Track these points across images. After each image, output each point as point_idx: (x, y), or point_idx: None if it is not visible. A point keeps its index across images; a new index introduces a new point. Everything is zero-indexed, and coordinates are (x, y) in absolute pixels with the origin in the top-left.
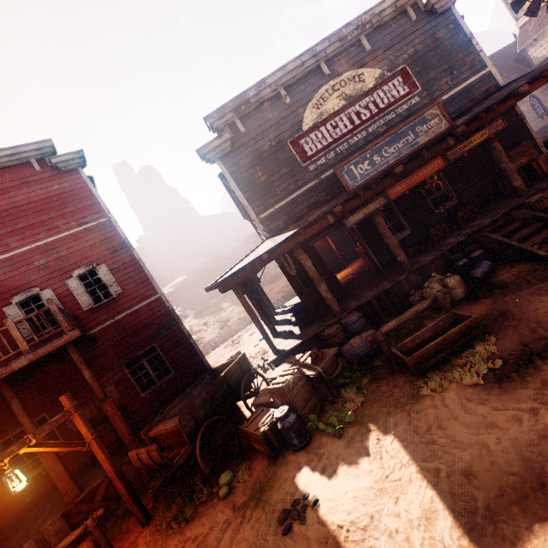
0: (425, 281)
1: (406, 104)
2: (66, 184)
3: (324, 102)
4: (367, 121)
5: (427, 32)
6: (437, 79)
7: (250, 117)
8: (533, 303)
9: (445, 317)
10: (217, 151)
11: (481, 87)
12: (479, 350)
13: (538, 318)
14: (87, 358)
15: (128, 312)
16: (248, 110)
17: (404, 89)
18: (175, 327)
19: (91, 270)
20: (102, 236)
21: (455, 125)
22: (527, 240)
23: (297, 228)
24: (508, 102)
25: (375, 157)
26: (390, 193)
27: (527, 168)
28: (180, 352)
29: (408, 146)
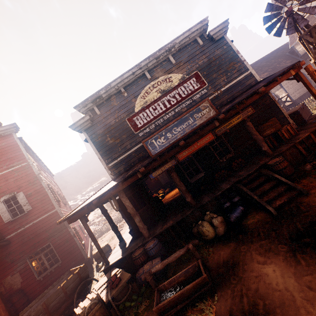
0: (204, 215)
1: (198, 94)
2: (3, 143)
3: (147, 94)
4: (175, 105)
5: (210, 51)
6: (218, 78)
7: (103, 105)
8: (253, 262)
9: (193, 265)
10: (82, 126)
11: (246, 82)
12: (203, 309)
13: (249, 282)
14: (3, 255)
15: (34, 222)
16: (102, 101)
17: (197, 85)
18: (64, 230)
19: (13, 196)
20: (22, 174)
21: (221, 111)
22: (267, 193)
23: (118, 180)
24: (253, 97)
25: (168, 134)
26: (178, 156)
27: (275, 134)
28: (66, 247)
29: (189, 127)
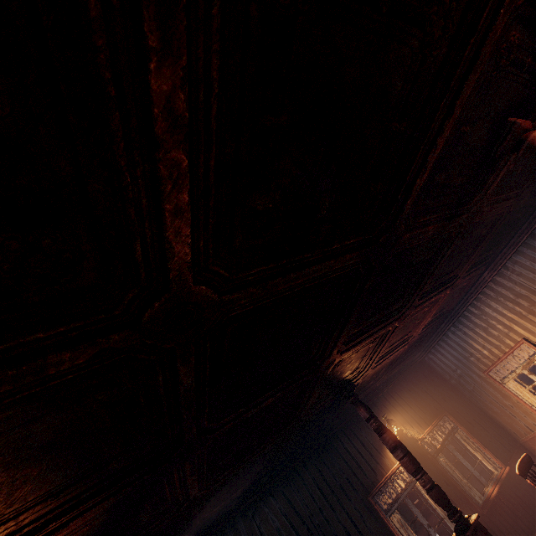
0: None
1: None
2: None
3: None
4: None
5: None
6: None
7: None
8: None
9: None
10: None
11: None
12: None
13: None
14: None
15: None
16: None
17: None
18: None
19: None
20: None
21: None
22: None
23: None
24: None
25: None
26: None
27: None
28: None
29: None
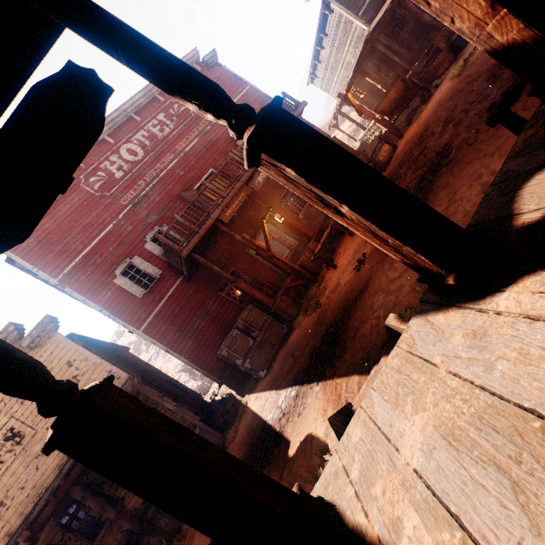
0: None
1: None
2: (217, 74)
3: None
4: None
5: None
6: None
7: None
8: None
9: None
10: None
11: None
12: None
13: None
14: None
15: None
16: None
17: None
18: None
19: None
20: (253, 97)
21: None
22: None
23: None
24: None
25: None
26: None
27: None
28: None
29: None
